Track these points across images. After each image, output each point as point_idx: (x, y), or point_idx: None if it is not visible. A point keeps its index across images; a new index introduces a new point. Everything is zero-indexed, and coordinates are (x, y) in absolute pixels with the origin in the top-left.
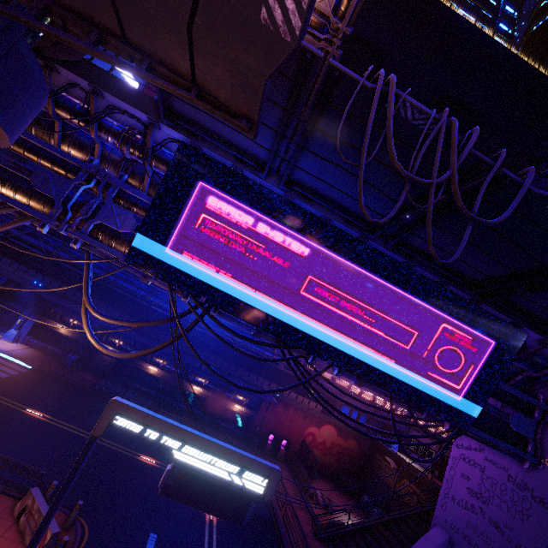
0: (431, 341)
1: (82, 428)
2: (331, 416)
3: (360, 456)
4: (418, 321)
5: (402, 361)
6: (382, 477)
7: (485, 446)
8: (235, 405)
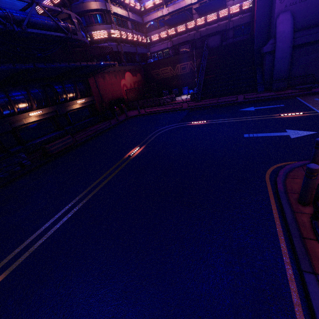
0: None
1: (55, 213)
2: (124, 65)
3: (144, 81)
4: None
5: None
6: (163, 78)
7: None
8: (77, 102)
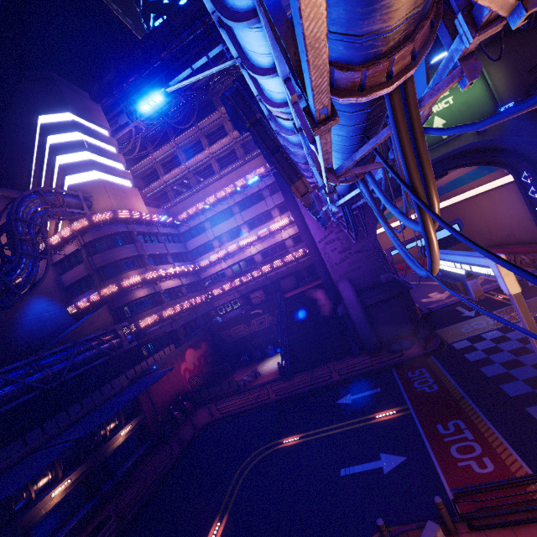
0: None
1: None
2: (183, 343)
3: (212, 348)
4: None
5: None
6: (237, 338)
7: (332, 229)
8: (120, 435)
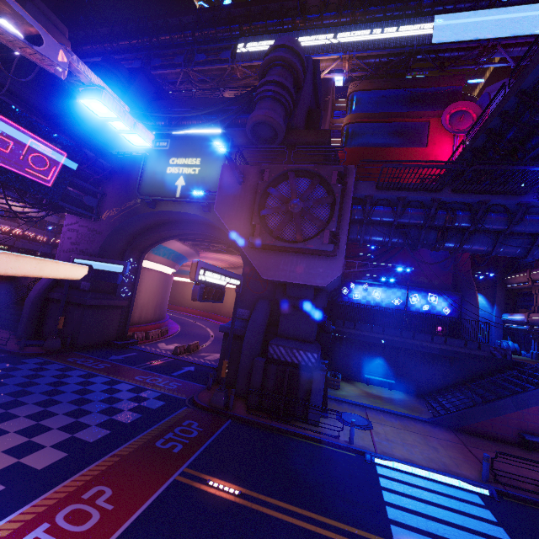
0: (25, 149)
1: None
2: None
3: (5, 279)
4: (12, 135)
5: (5, 161)
6: (29, 284)
7: (79, 220)
8: None
